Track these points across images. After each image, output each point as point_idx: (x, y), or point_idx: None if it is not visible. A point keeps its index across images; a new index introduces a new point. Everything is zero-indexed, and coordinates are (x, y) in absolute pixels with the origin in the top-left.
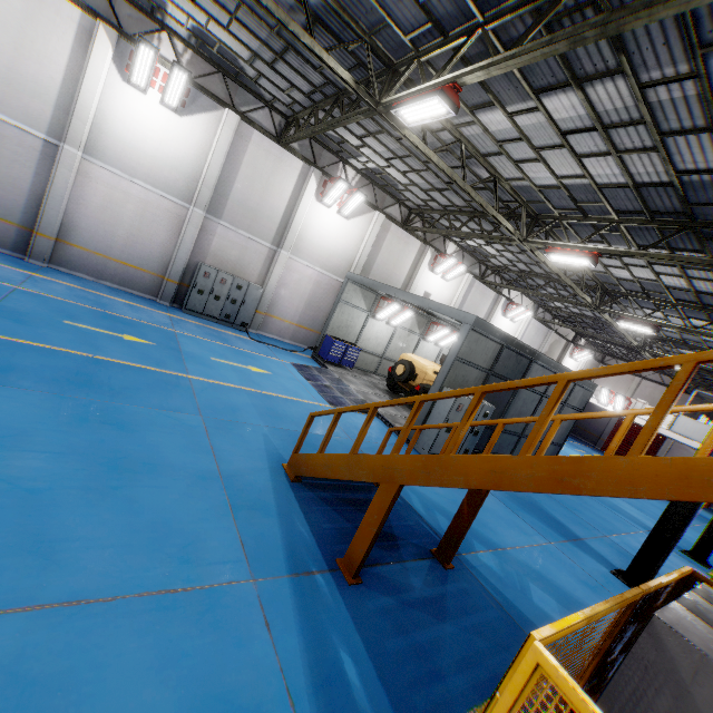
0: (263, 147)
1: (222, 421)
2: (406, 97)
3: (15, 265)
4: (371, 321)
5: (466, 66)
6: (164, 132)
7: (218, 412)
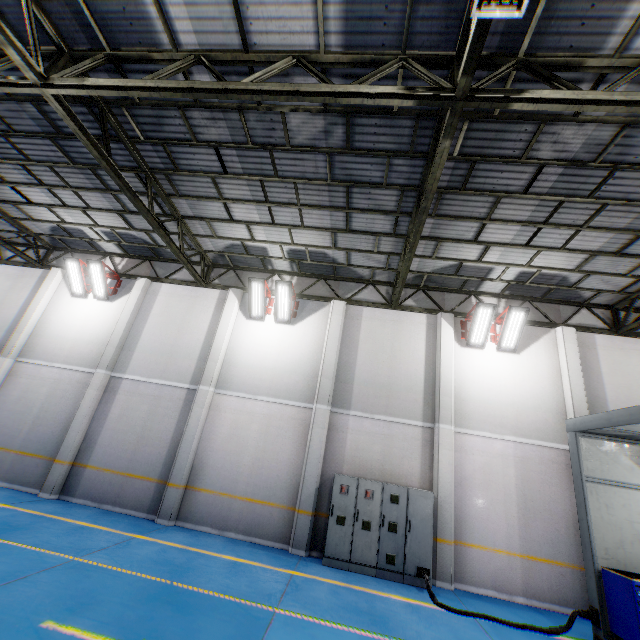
0: (376, 318)
1: None
2: None
3: (127, 529)
4: None
5: None
6: (281, 343)
7: None
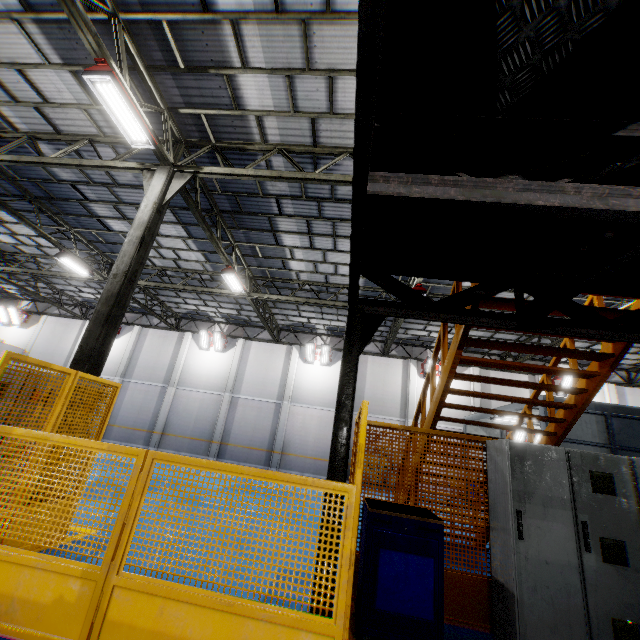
0: (375, 362)
1: None
2: None
3: None
4: None
5: None
6: (324, 377)
7: None
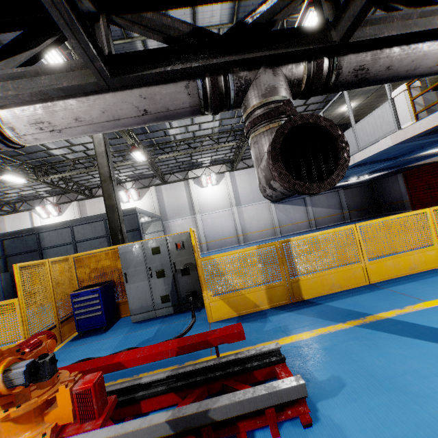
0: (11, 218)
1: None
2: None
3: None
4: None
5: None
6: None
7: None
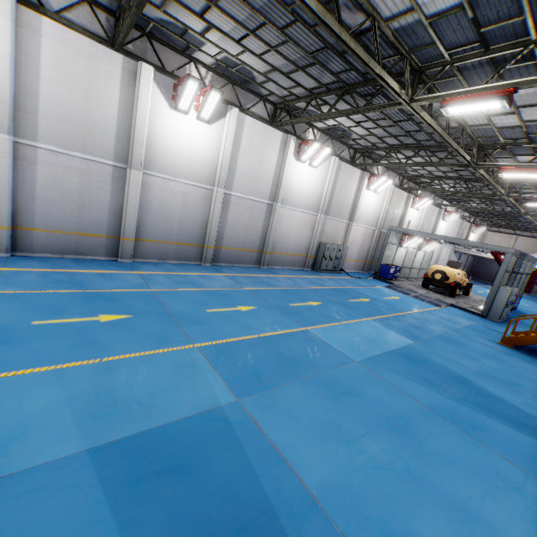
0: (345, 170)
1: (456, 330)
2: (504, 167)
3: (271, 274)
4: (398, 249)
5: (531, 147)
6: (309, 179)
7: (447, 327)
